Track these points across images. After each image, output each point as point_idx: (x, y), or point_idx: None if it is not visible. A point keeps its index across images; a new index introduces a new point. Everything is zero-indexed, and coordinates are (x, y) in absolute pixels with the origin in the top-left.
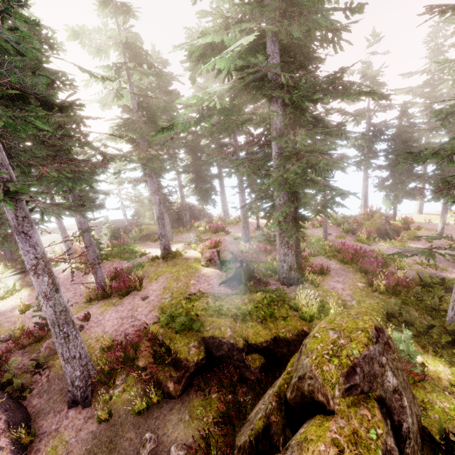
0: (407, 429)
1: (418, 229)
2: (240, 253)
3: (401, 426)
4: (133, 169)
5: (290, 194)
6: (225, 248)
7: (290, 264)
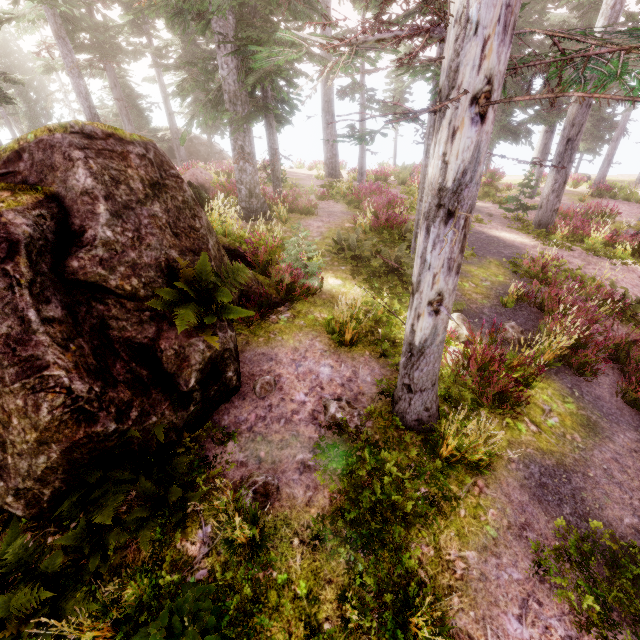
0: (92, 237)
1: (509, 190)
2: (213, 186)
3: (84, 232)
4: (20, 15)
5: (231, 53)
6: (190, 177)
7: (250, 187)
